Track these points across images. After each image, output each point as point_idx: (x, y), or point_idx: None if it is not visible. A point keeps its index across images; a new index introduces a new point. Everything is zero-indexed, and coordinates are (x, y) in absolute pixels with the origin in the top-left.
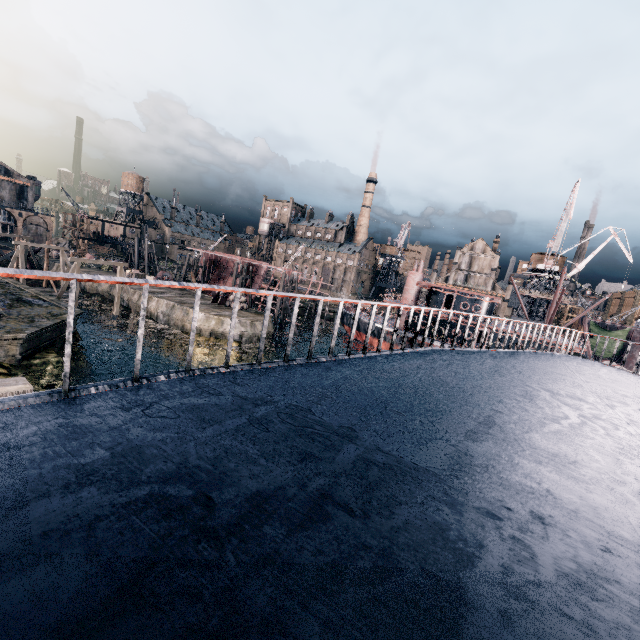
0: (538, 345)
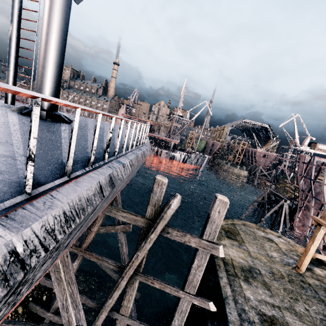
0: (165, 141)
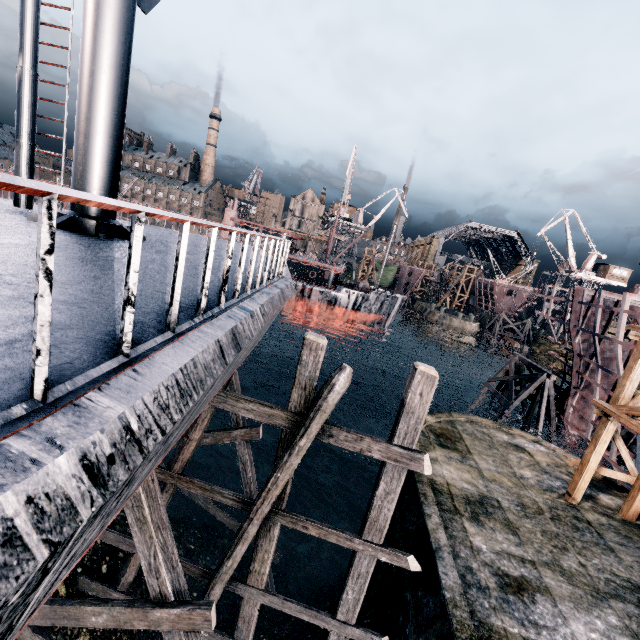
0: (317, 269)
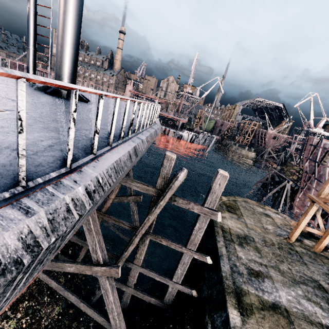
0: (173, 120)
